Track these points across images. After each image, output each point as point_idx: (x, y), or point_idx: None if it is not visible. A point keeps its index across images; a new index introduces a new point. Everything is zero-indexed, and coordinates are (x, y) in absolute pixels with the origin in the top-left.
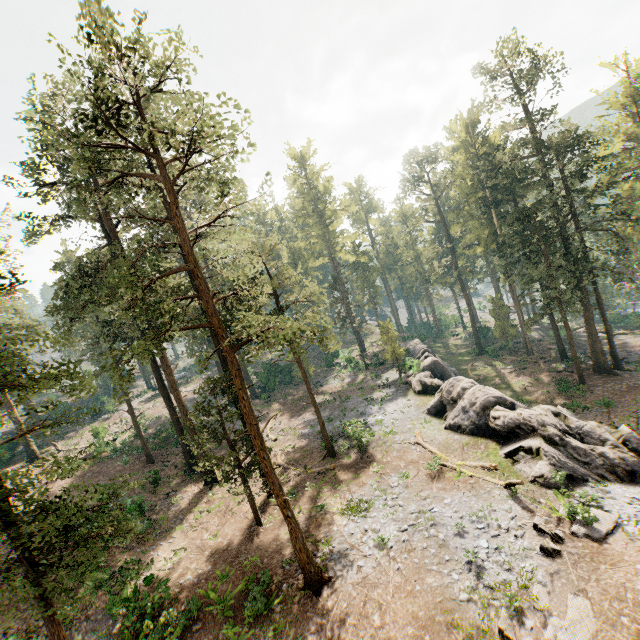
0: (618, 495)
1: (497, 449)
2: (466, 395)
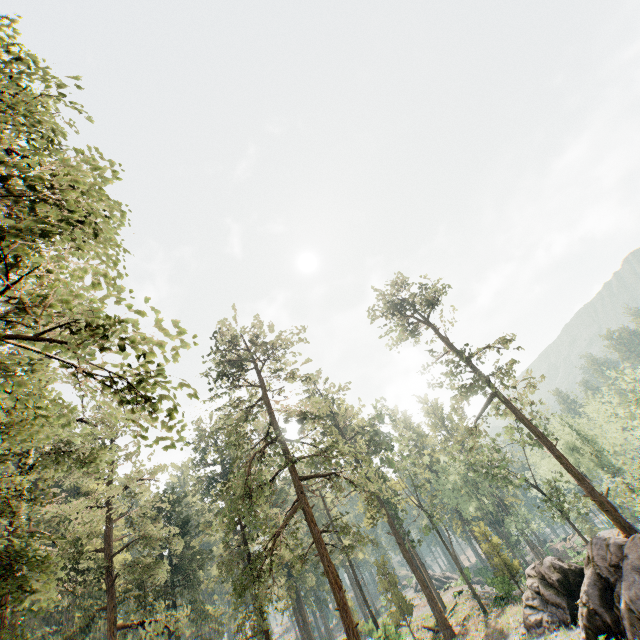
0: None
1: None
2: None
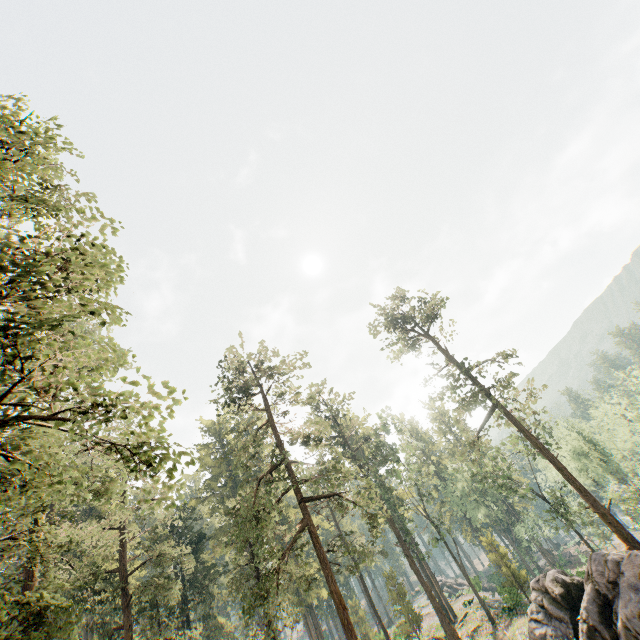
0: None
1: None
2: None
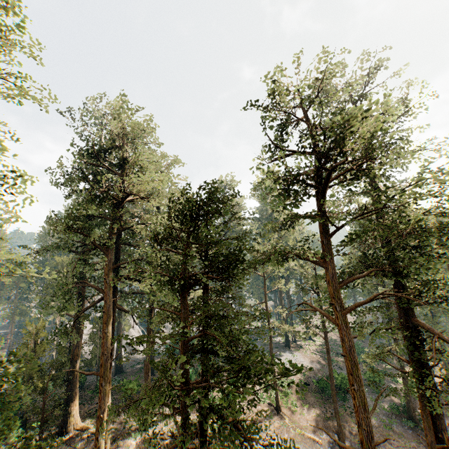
0: None
1: None
2: None
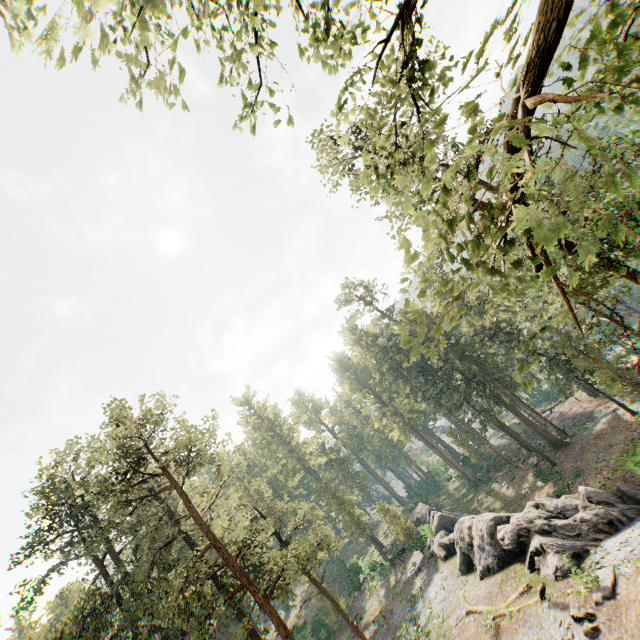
0: (611, 548)
1: (523, 568)
2: (473, 532)
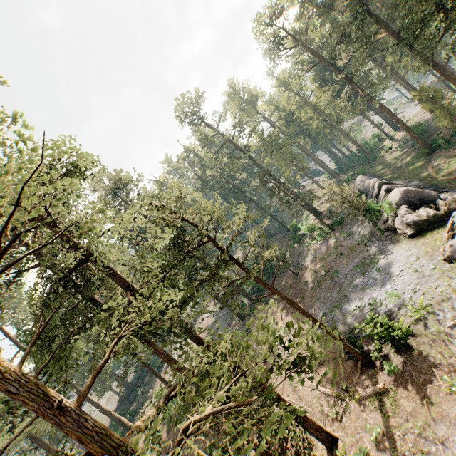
0: None
1: None
2: None
